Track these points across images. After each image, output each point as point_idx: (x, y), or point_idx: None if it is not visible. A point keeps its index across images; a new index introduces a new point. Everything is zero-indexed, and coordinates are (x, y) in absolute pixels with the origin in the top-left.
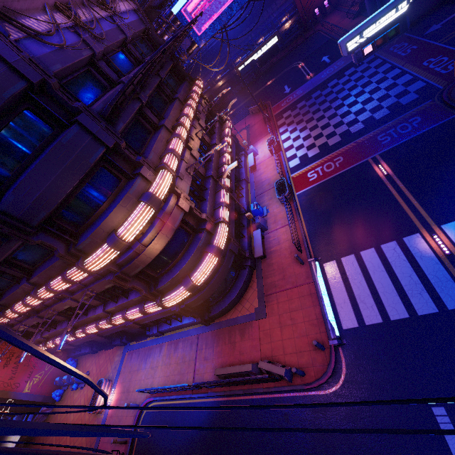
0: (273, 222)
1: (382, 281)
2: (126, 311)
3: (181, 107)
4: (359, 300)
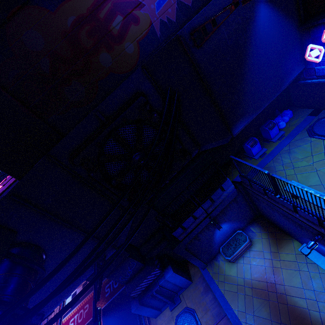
0: None
1: None
2: None
3: None
4: None
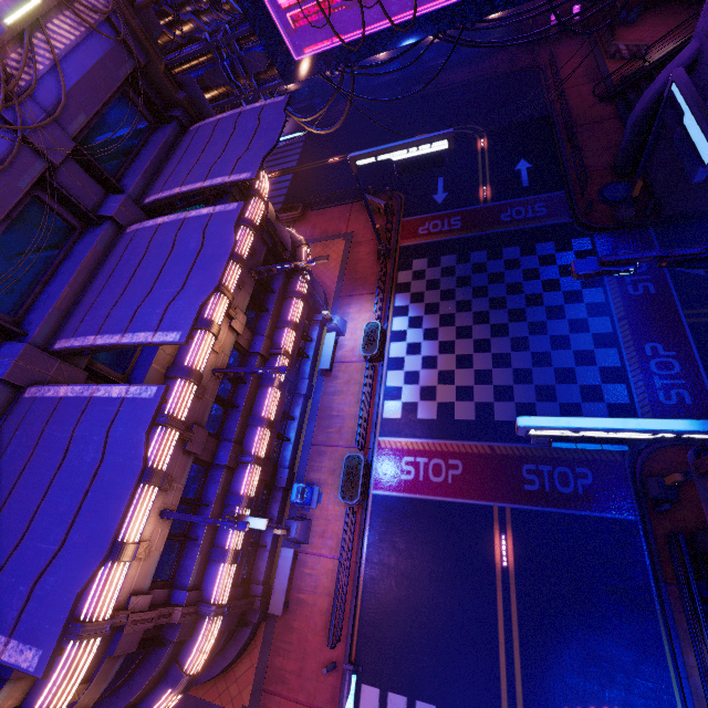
0: (320, 534)
1: None
2: None
3: None
4: None
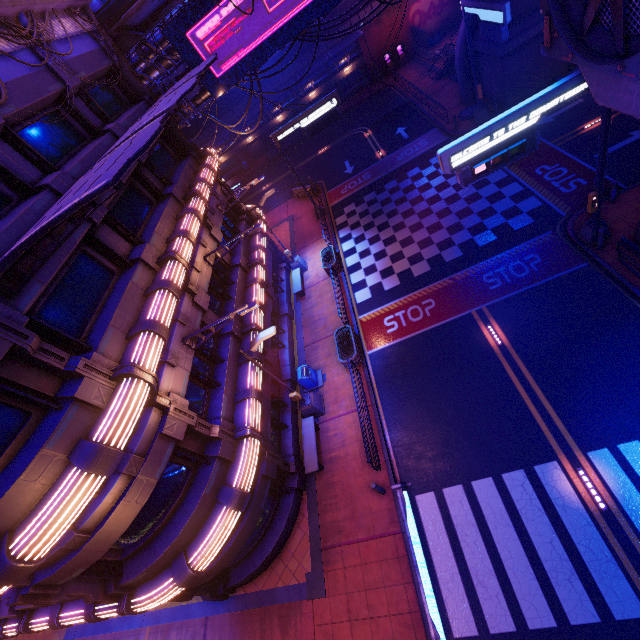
0: (333, 402)
1: (510, 545)
2: (60, 610)
3: (178, 211)
4: (476, 579)
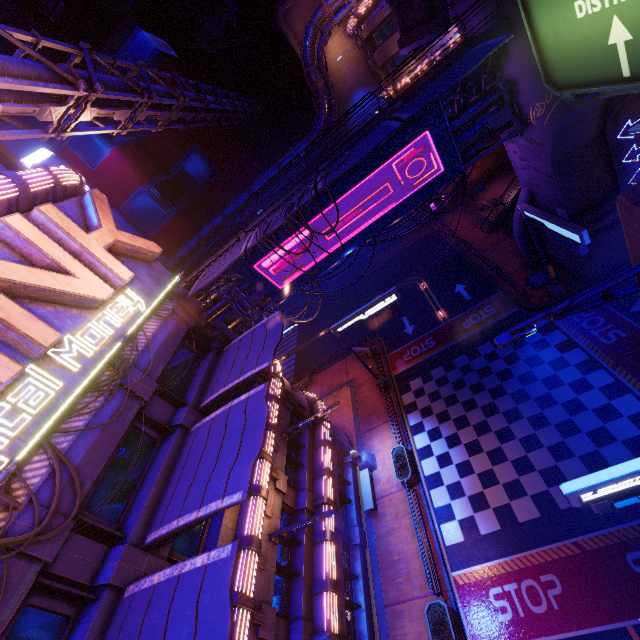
0: None
1: None
2: None
3: None
4: None
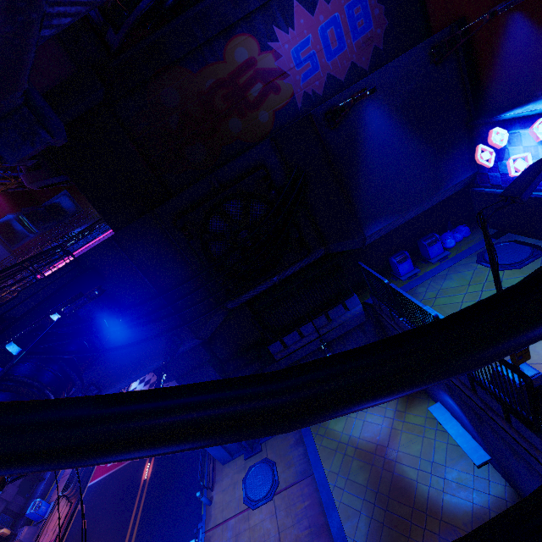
0: (43, 534)
1: None
2: None
3: None
4: None
